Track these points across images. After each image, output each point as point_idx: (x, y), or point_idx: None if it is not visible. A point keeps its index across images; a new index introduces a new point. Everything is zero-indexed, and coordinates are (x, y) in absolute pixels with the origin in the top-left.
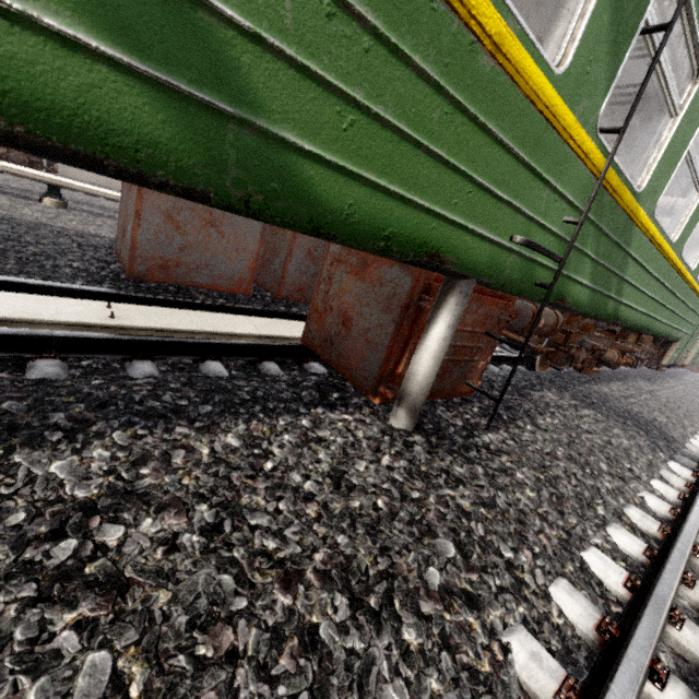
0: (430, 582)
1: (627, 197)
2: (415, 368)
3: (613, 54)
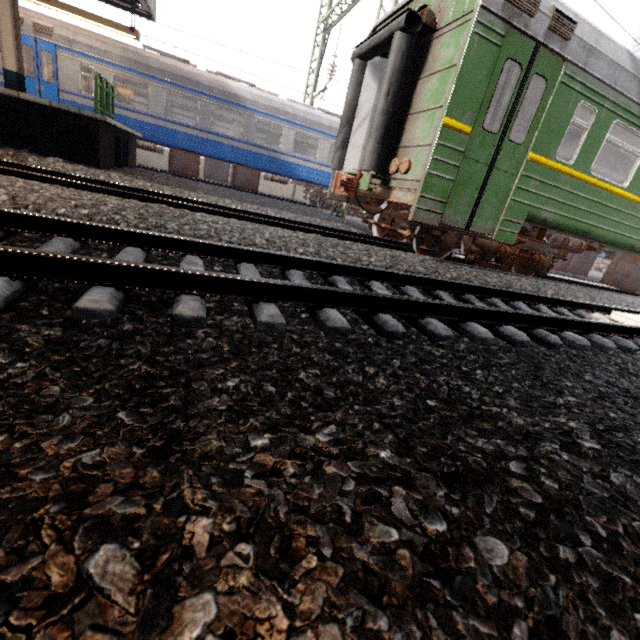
0: None
1: None
2: None
3: None
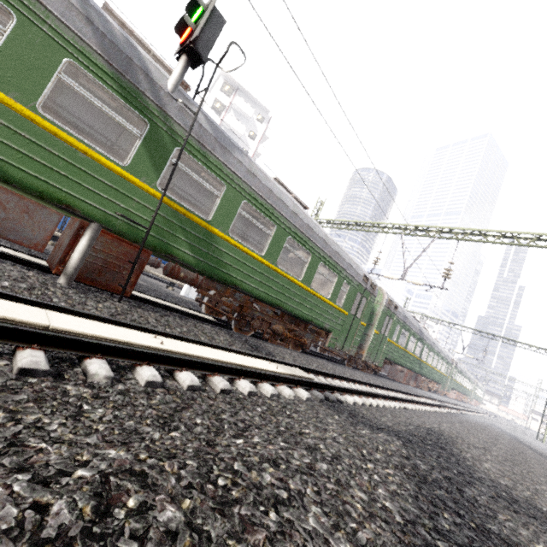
0: (2, 283)
1: (197, 219)
2: (71, 257)
3: (156, 167)
